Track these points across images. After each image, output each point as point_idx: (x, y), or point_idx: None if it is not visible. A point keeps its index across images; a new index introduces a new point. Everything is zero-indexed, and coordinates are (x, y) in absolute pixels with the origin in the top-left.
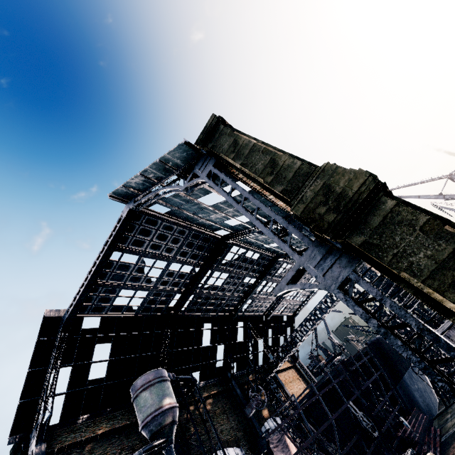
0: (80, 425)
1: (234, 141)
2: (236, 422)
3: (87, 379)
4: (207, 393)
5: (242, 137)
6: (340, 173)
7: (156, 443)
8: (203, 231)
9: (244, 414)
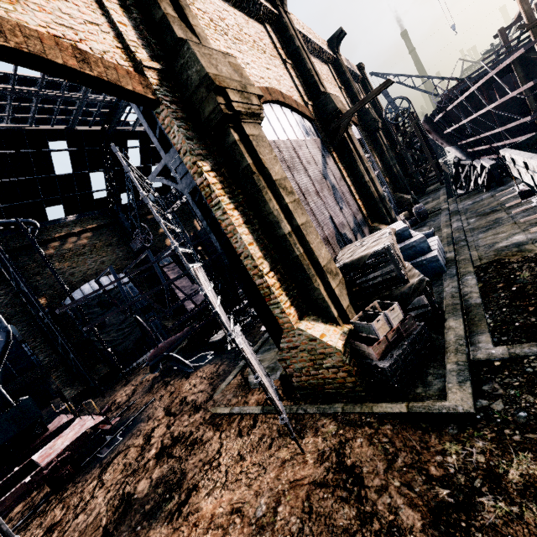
0: None
1: None
2: (125, 253)
3: None
4: (81, 228)
5: None
6: None
7: None
8: None
9: (130, 248)
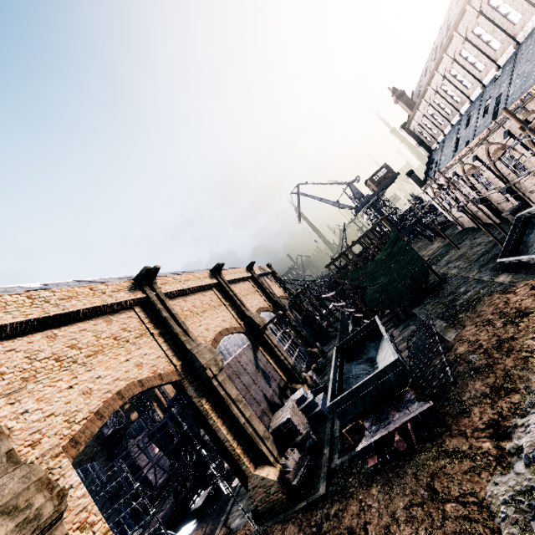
0: None
1: None
2: (94, 439)
3: None
4: None
5: None
6: None
7: None
8: None
9: (102, 434)
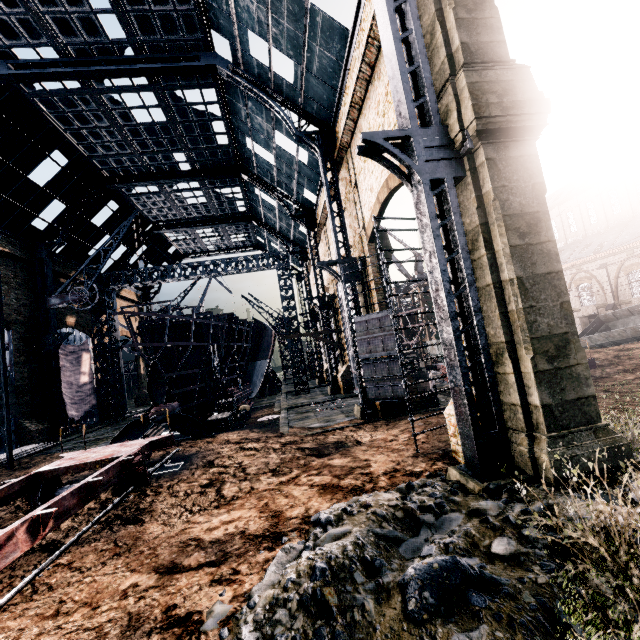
0: None
1: None
2: (20, 304)
3: None
4: None
5: None
6: (531, 87)
7: None
8: (201, 3)
9: (46, 301)
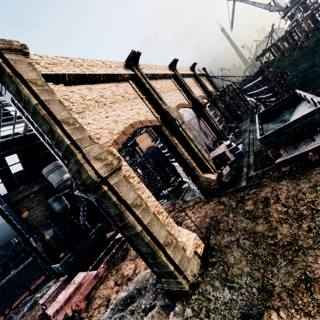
0: (22, 190)
1: (16, 89)
2: None
3: (12, 173)
4: None
5: (22, 91)
6: (83, 168)
7: (65, 192)
8: None
9: None
